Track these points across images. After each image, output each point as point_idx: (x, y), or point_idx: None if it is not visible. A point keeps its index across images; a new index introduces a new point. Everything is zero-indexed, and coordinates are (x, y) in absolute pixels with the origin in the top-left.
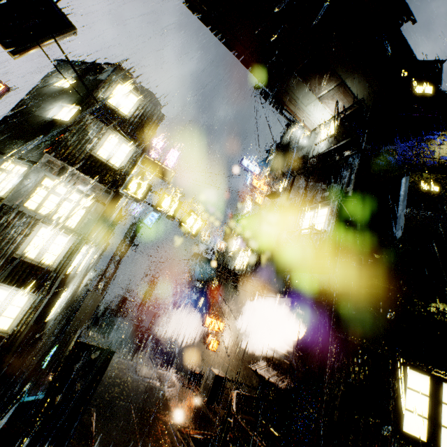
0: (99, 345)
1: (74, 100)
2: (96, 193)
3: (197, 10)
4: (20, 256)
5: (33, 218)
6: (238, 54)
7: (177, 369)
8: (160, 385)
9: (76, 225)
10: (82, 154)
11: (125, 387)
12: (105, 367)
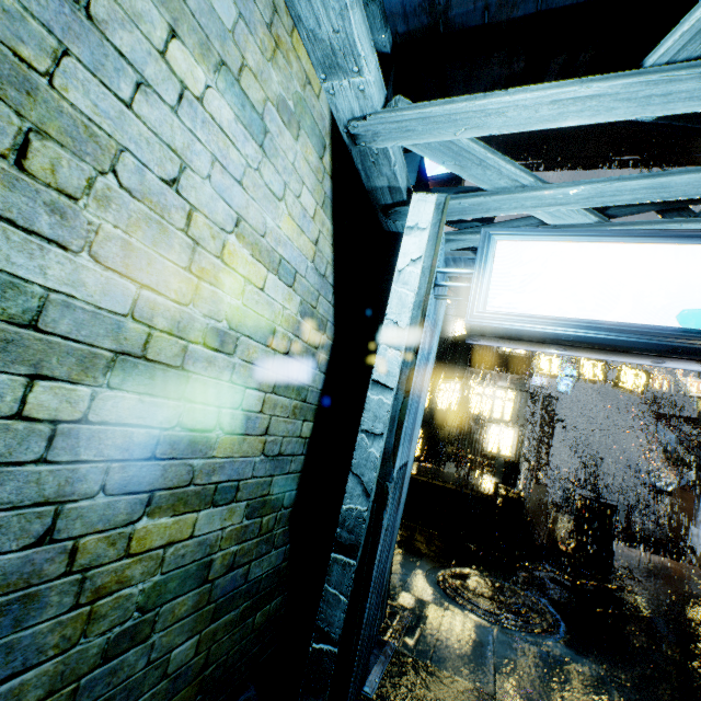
0: (601, 501)
1: (462, 313)
2: (514, 383)
3: (530, 168)
4: (487, 452)
5: (483, 421)
6: (597, 166)
7: (700, 564)
8: (679, 568)
9: (512, 417)
10: (492, 356)
11: (635, 559)
12: (614, 516)
